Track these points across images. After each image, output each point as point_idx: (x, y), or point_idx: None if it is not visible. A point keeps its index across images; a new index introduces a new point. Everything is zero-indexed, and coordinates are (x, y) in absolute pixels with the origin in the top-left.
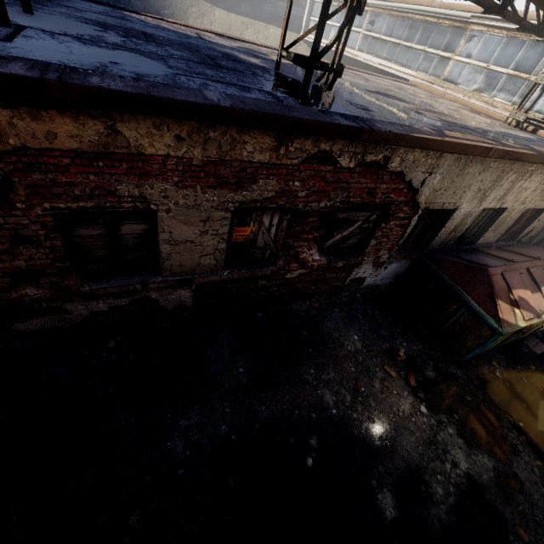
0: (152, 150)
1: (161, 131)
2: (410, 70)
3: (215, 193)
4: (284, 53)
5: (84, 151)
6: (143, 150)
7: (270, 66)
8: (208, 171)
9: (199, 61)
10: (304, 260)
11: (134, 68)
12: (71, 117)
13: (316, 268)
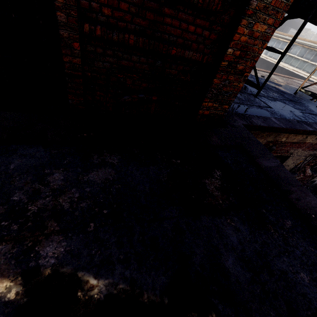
0: (308, 141)
1: (315, 137)
2: (313, 76)
3: (308, 151)
4: (302, 90)
5: (294, 142)
6: (306, 141)
7: (290, 92)
8: (313, 146)
9: (286, 99)
10: (306, 173)
11: (296, 113)
12: (302, 135)
13: (307, 176)
